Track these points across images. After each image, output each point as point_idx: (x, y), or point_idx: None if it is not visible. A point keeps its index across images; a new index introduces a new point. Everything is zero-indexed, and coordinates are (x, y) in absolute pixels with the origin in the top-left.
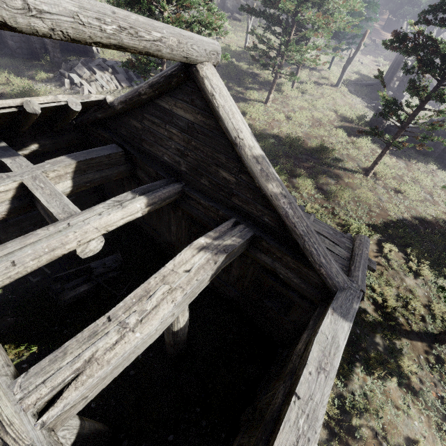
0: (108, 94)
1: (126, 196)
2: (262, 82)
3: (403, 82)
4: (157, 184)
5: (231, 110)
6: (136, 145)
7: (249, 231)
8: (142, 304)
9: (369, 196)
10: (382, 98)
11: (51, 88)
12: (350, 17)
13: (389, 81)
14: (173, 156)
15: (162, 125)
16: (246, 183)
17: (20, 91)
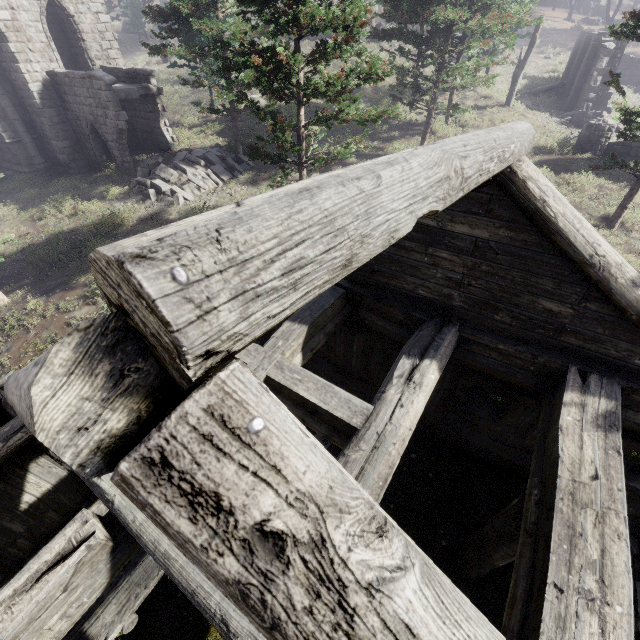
0: (209, 196)
1: (404, 364)
2: (400, 126)
3: (605, 75)
4: (427, 334)
5: (576, 217)
6: (361, 279)
7: (611, 382)
8: (581, 551)
9: (632, 259)
10: (622, 112)
11: (134, 205)
12: (507, 2)
13: (583, 79)
14: (438, 288)
15: (418, 249)
16: (597, 314)
17: (101, 221)
